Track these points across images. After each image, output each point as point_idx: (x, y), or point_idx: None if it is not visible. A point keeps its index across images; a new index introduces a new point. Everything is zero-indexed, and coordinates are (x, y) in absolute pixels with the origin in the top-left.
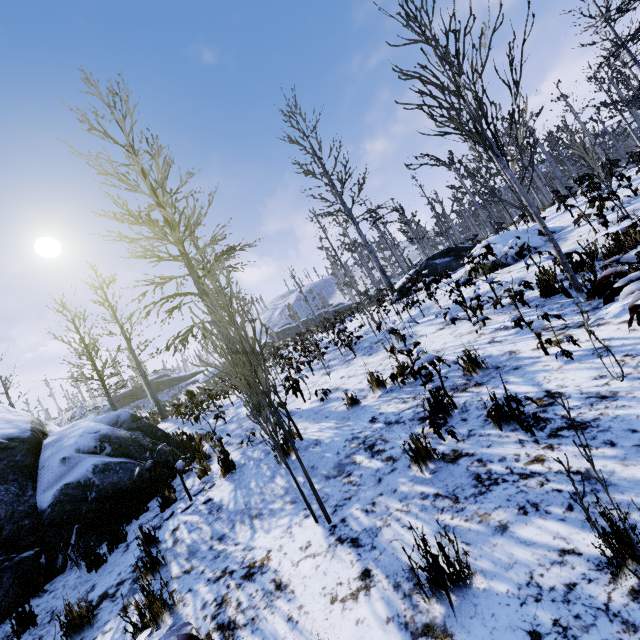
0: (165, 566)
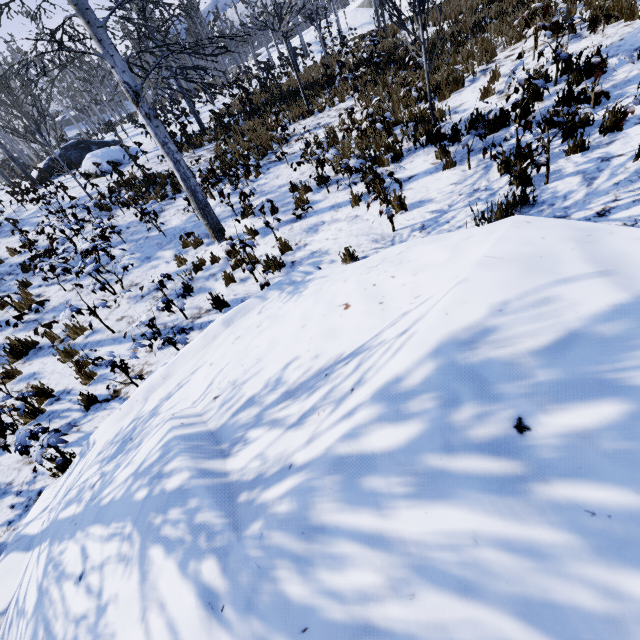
0: None
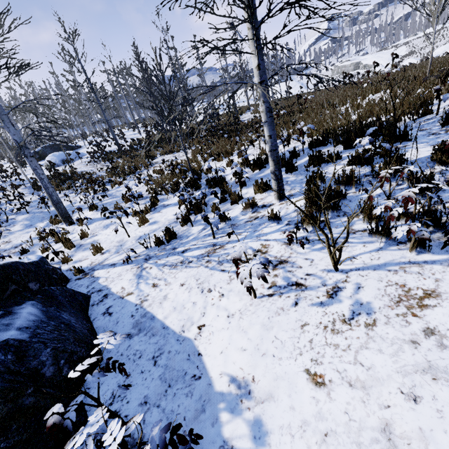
0: None
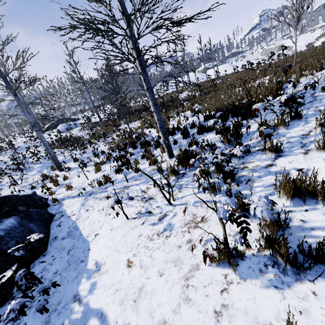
0: None
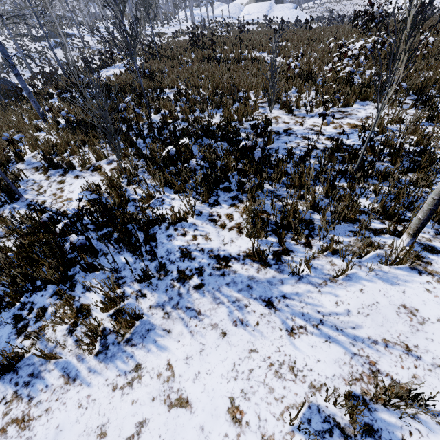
0: None
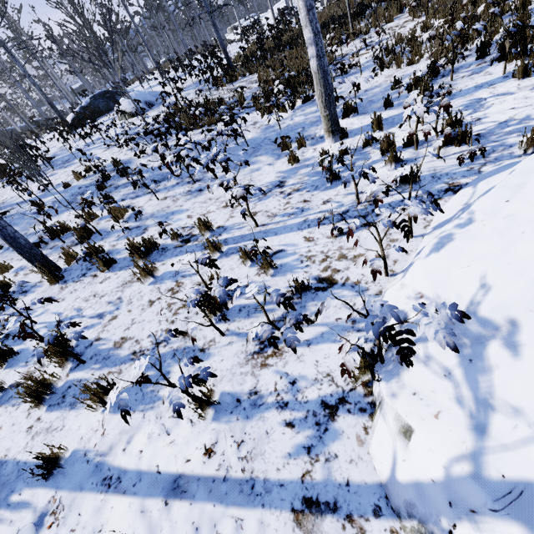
0: (3, 247)
